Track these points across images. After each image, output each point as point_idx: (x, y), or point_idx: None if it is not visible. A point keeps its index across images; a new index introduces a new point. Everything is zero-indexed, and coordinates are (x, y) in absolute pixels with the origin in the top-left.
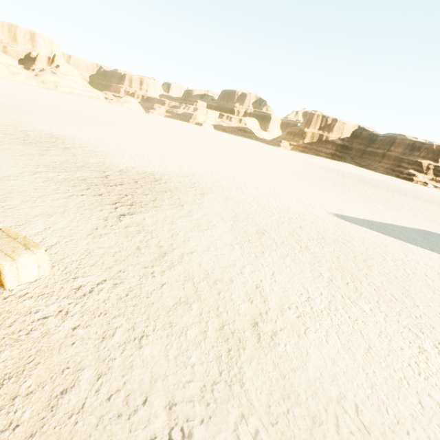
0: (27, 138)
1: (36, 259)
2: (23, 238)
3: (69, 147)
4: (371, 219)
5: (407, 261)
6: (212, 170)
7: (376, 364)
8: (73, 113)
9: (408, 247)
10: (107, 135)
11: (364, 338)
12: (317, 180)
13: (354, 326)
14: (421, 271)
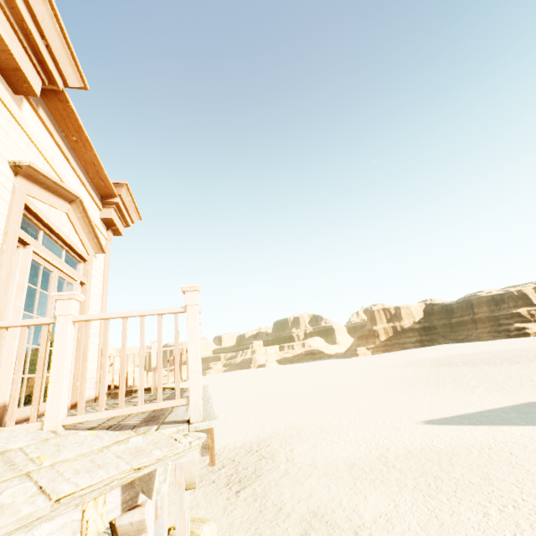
0: None
1: (211, 528)
2: (198, 518)
3: None
4: (464, 412)
5: (494, 446)
6: (292, 420)
7: (445, 532)
8: None
9: (500, 430)
10: None
11: (438, 519)
12: (405, 385)
13: (431, 514)
14: (506, 451)
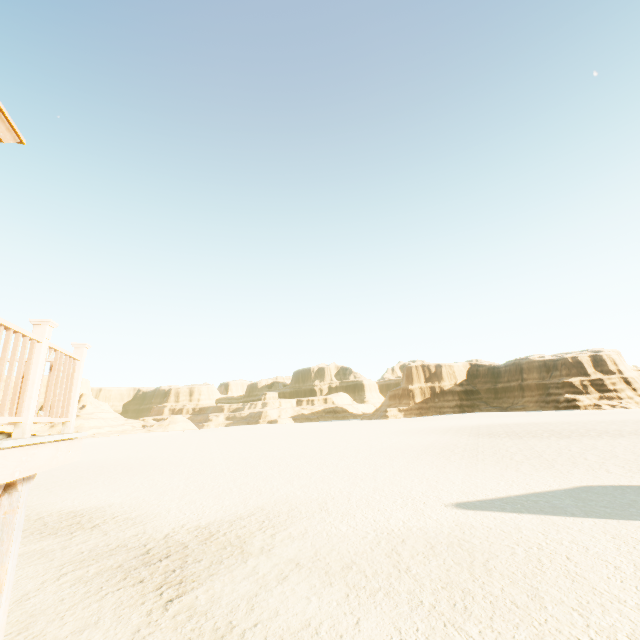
0: (45, 528)
1: None
2: None
3: (99, 523)
4: (506, 494)
5: (545, 545)
6: (288, 491)
7: None
8: (101, 465)
9: (552, 522)
10: (147, 485)
11: None
12: (437, 456)
13: None
14: (562, 553)
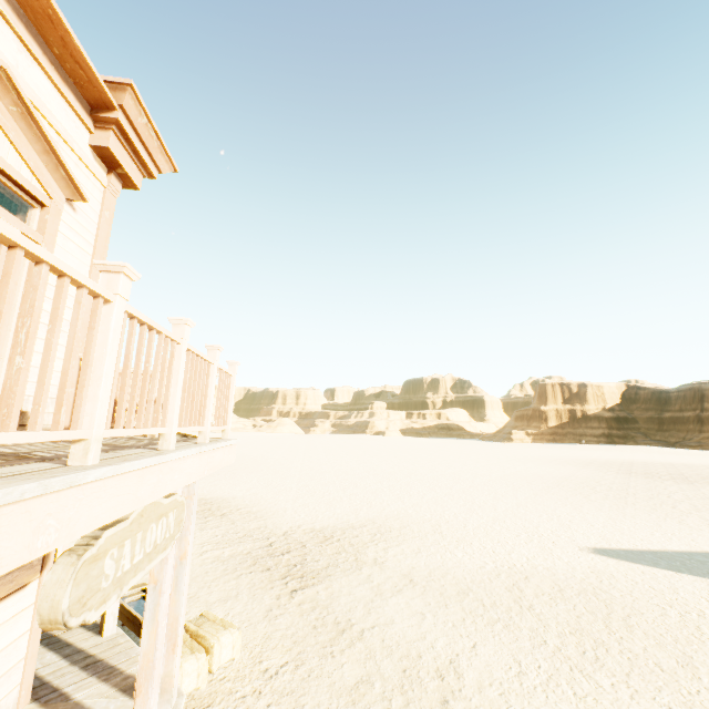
0: None
1: (233, 639)
2: (220, 619)
3: (226, 512)
4: (662, 548)
5: (708, 613)
6: (399, 508)
7: None
8: None
9: None
10: (263, 483)
11: None
12: (572, 492)
13: (579, 703)
14: None
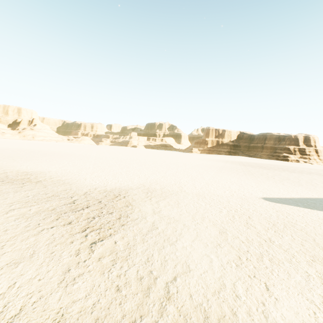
0: (6, 179)
1: None
2: None
3: (41, 180)
4: (291, 197)
5: None
6: (155, 178)
7: None
8: (45, 152)
9: None
10: (71, 164)
11: None
12: (230, 172)
13: None
14: None
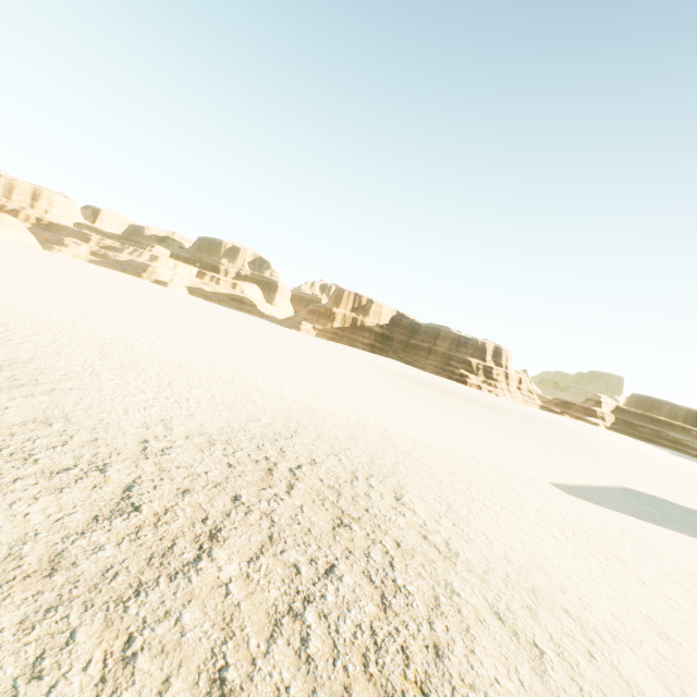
0: None
1: None
2: None
3: None
4: (580, 482)
5: None
6: (301, 397)
7: None
8: None
9: None
10: None
11: None
12: (418, 398)
13: None
14: None
